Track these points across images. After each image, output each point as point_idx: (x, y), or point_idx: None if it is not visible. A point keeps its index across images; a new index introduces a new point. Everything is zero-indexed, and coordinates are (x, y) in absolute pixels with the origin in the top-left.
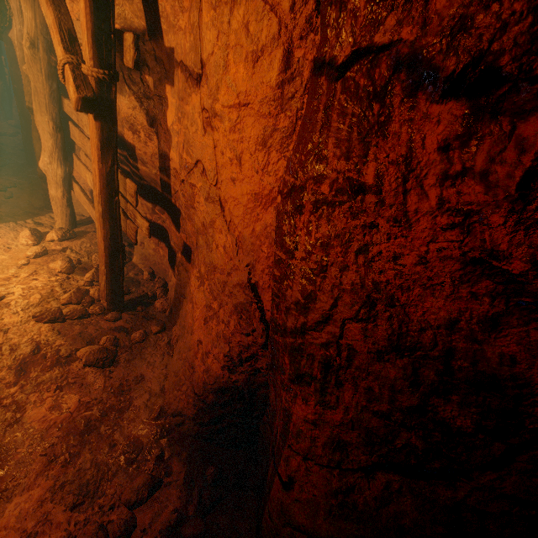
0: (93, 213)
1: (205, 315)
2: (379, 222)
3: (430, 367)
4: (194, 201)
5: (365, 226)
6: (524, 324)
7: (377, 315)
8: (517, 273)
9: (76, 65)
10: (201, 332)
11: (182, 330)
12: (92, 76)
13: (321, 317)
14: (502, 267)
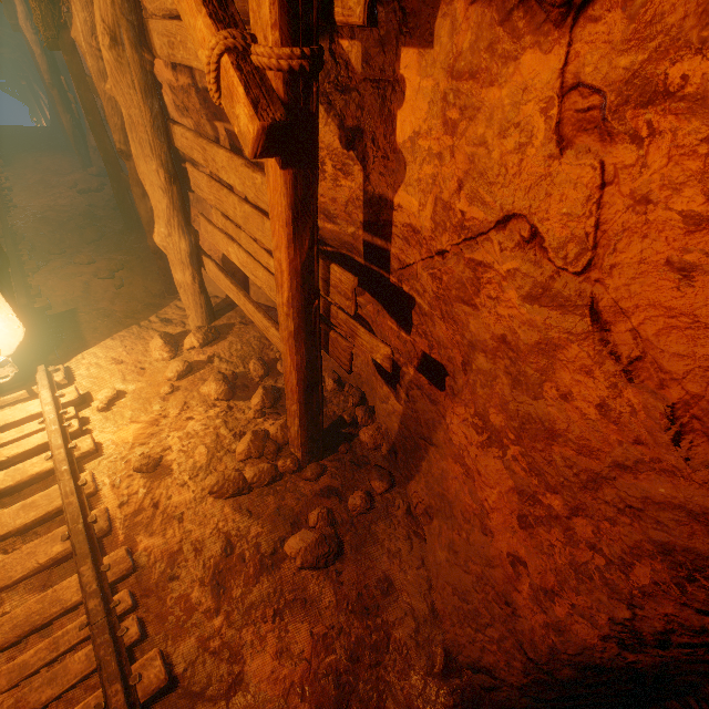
0: (247, 306)
1: (519, 510)
2: None
3: None
4: (476, 293)
5: None
6: None
7: None
8: None
9: (239, 53)
10: (514, 540)
11: (441, 503)
12: (278, 70)
13: None
14: None
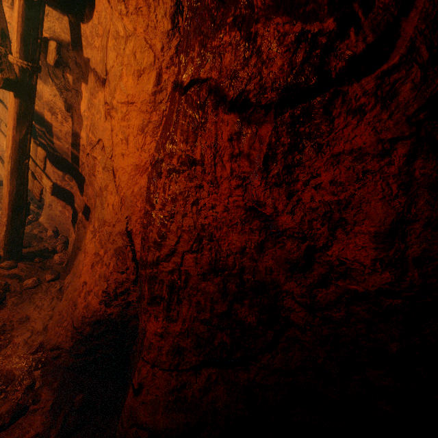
0: None
1: (93, 261)
2: (204, 184)
3: (233, 282)
4: (95, 170)
5: (197, 187)
6: (274, 246)
7: (203, 247)
8: (269, 215)
9: (3, 55)
10: (87, 275)
11: (74, 277)
12: (17, 65)
13: (169, 251)
14: (262, 211)
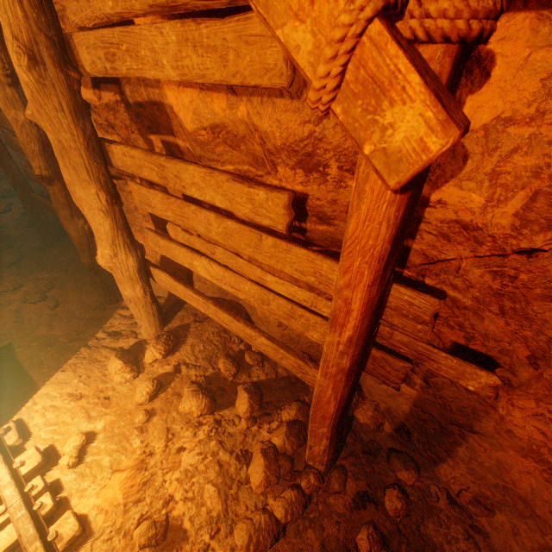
0: (221, 315)
1: None
2: None
3: None
4: None
5: None
6: None
7: None
8: None
9: (383, 17)
10: None
11: (505, 497)
12: (459, 39)
13: None
14: None
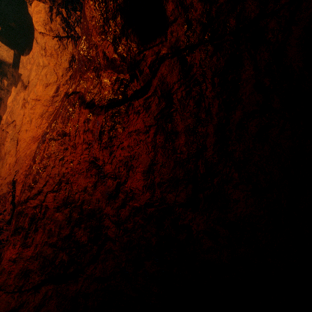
0: None
1: None
2: (69, 147)
3: (76, 211)
4: (5, 140)
5: (65, 149)
6: (102, 184)
7: (61, 188)
8: (101, 165)
9: None
10: None
11: None
12: None
13: (38, 191)
14: (98, 163)
